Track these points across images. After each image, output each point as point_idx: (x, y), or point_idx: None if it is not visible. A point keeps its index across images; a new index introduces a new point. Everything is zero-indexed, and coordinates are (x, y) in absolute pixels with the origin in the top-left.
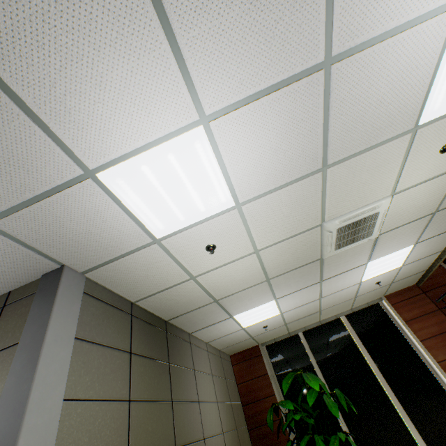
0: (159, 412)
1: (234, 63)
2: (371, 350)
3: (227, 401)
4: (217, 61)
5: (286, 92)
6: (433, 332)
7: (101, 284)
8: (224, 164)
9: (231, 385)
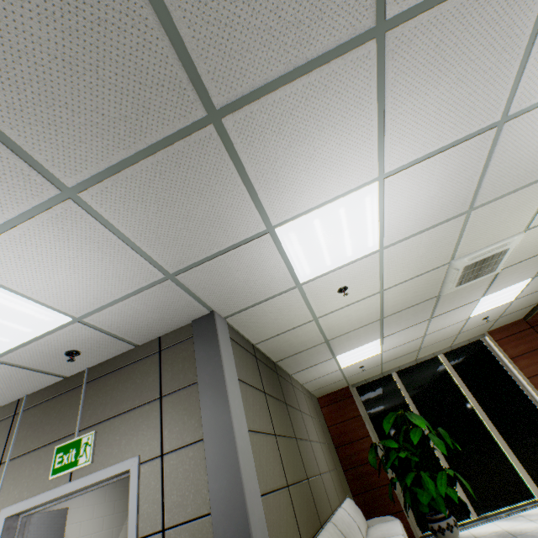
0: (292, 447)
1: (423, 130)
2: (472, 388)
3: (325, 442)
4: (410, 129)
5: (458, 148)
6: None
7: (234, 328)
8: (382, 213)
9: (324, 427)
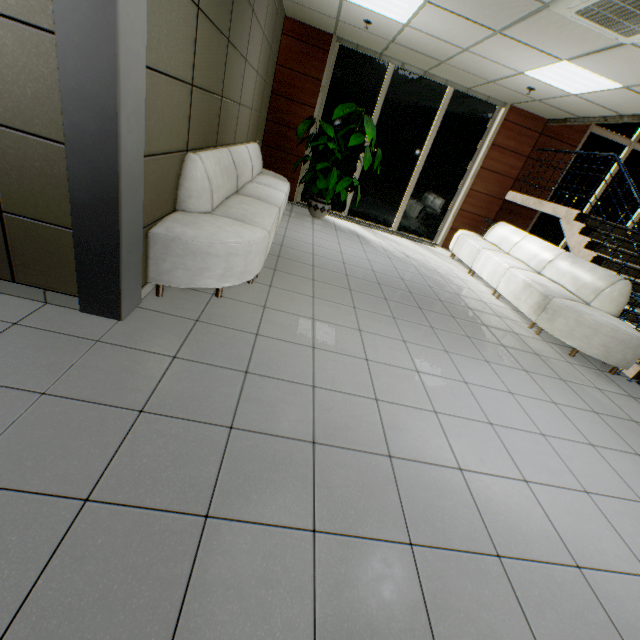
0: (218, 48)
1: None
2: (437, 143)
3: (264, 78)
4: None
5: None
6: (497, 169)
7: None
8: None
9: (272, 62)
